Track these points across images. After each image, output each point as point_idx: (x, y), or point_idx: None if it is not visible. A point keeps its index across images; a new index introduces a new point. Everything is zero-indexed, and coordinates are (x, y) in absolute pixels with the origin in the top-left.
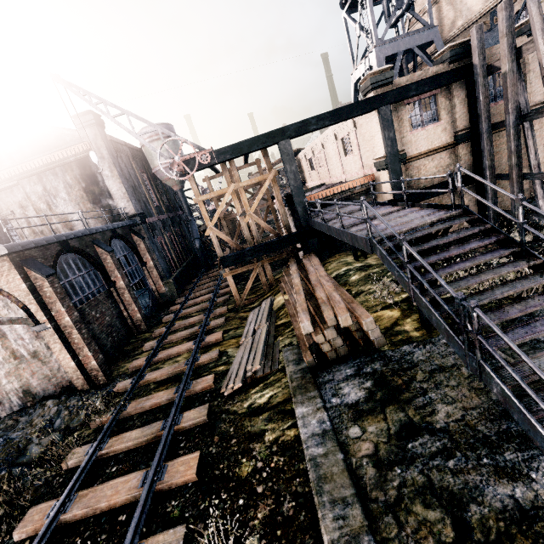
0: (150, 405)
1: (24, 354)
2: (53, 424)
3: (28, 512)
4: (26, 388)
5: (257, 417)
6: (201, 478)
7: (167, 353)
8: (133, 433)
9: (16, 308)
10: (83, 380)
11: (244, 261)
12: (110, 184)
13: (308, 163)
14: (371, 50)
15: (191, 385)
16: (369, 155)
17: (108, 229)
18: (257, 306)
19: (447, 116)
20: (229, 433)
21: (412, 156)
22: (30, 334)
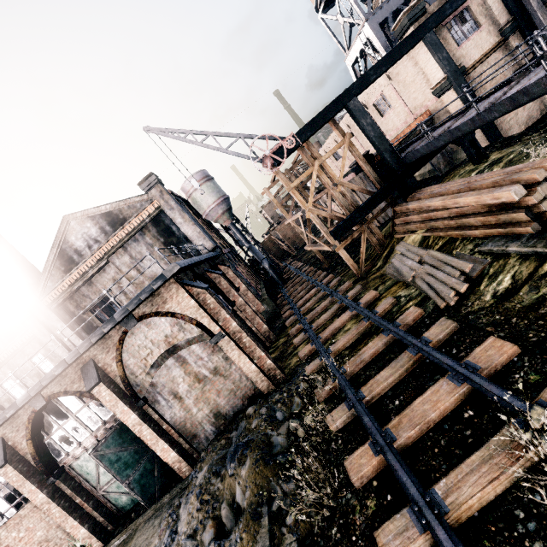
0: (369, 356)
1: (206, 375)
2: (276, 418)
3: (346, 465)
4: (216, 411)
5: (516, 296)
6: (522, 350)
7: (330, 329)
8: (383, 374)
9: (190, 327)
10: (267, 381)
11: (354, 225)
12: (185, 229)
13: (330, 157)
14: (362, 26)
15: (398, 323)
16: (416, 96)
17: (210, 256)
18: (382, 264)
19: (485, 19)
20: (500, 320)
21: (469, 67)
22: (206, 351)
